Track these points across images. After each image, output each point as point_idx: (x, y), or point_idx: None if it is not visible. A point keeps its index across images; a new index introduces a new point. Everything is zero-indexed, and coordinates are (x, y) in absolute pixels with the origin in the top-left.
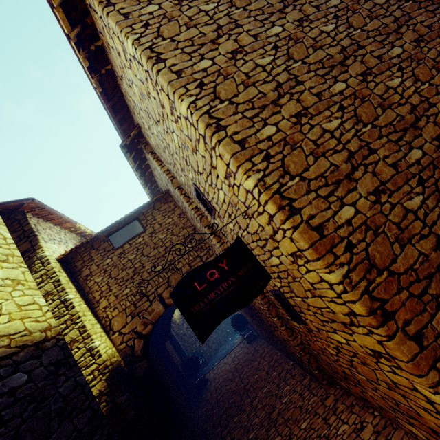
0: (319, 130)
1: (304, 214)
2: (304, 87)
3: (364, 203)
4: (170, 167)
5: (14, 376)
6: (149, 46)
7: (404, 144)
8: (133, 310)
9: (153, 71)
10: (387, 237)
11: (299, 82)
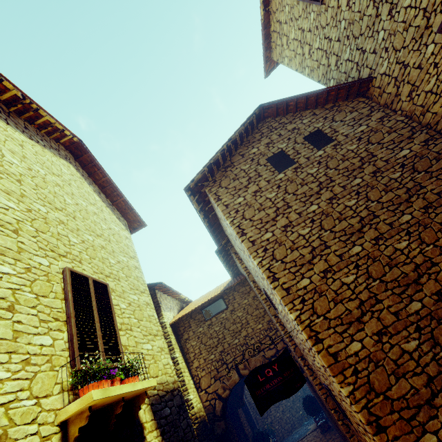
0: (339, 282)
1: (325, 344)
2: (330, 250)
3: (368, 340)
4: (247, 267)
5: (166, 408)
6: (238, 225)
7: (406, 296)
8: (215, 374)
9: (240, 240)
10: (385, 369)
11: (327, 246)
